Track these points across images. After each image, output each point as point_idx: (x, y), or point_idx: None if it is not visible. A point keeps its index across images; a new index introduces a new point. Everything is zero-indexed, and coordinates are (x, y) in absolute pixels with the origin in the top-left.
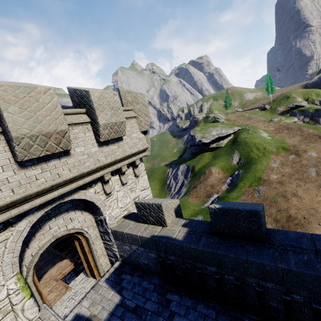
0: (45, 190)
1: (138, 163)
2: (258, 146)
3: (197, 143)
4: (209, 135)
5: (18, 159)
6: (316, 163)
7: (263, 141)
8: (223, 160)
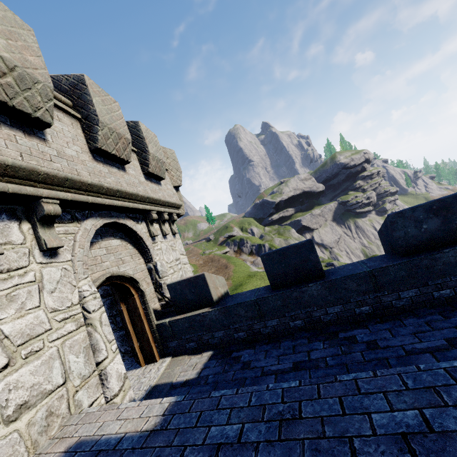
0: None
1: None
2: None
3: None
4: None
5: None
6: None
7: None
8: None
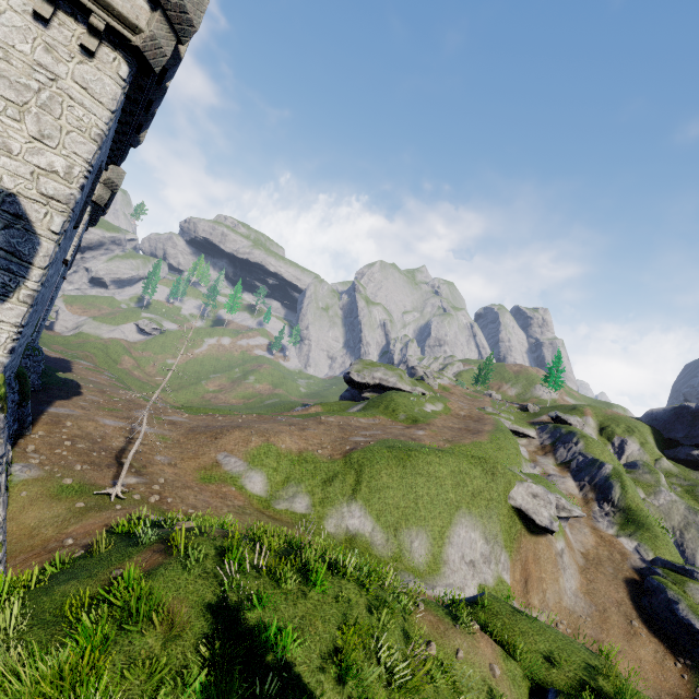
0: None
1: None
2: (391, 404)
3: (344, 375)
4: (370, 375)
5: None
6: (396, 433)
7: (406, 403)
8: (342, 406)
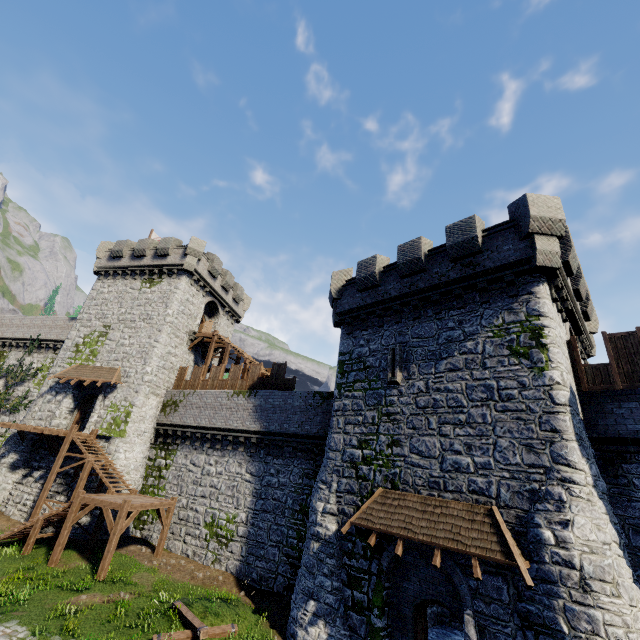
0: (577, 311)
1: (590, 353)
2: None
3: None
4: None
5: (578, 287)
6: None
7: None
8: None
